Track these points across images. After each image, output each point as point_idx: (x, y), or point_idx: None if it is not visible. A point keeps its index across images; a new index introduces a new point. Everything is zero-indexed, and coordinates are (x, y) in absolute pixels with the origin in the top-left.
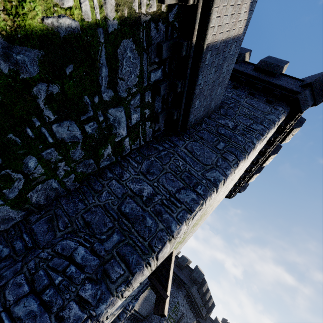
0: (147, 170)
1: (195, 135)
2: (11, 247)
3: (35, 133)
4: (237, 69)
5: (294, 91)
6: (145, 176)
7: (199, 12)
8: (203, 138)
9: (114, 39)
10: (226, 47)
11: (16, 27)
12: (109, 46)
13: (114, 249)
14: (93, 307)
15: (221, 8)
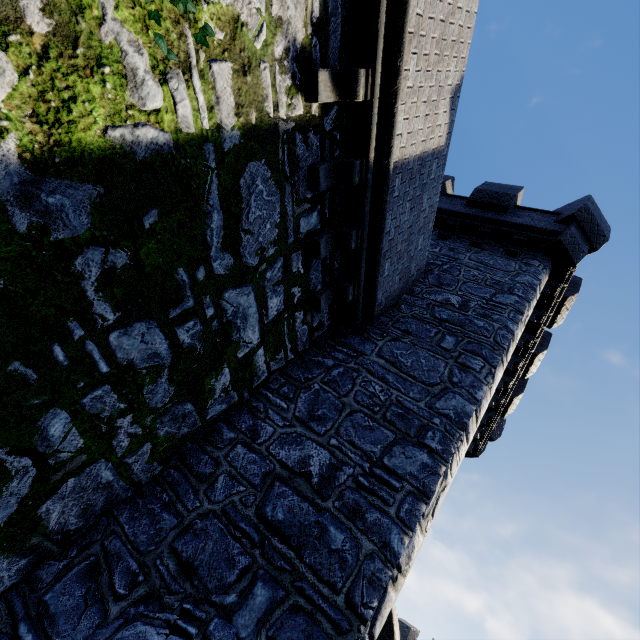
0: (309, 412)
1: (392, 328)
2: None
3: (70, 356)
4: (438, 207)
5: (550, 231)
6: (307, 427)
7: (375, 112)
8: (409, 331)
9: (234, 162)
10: (423, 168)
11: (54, 144)
12: (225, 174)
13: (261, 631)
14: None
15: (408, 106)
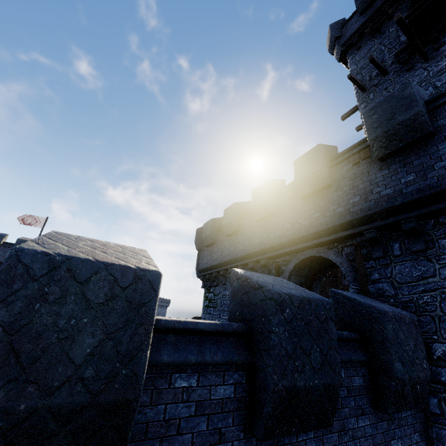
0: None
1: None
2: None
3: None
4: None
5: None
6: None
7: None
8: None
9: None
10: None
11: None
12: None
13: None
14: None
15: None
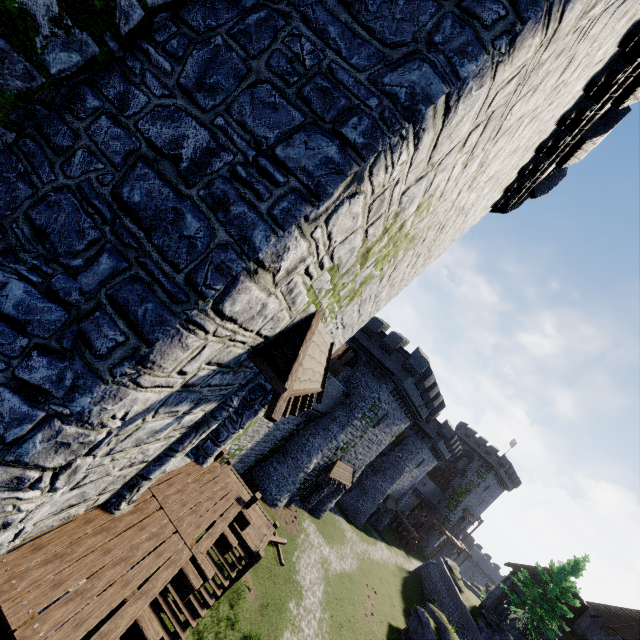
0: (198, 79)
1: None
2: None
3: None
4: None
5: None
6: (190, 100)
7: None
8: None
9: None
10: None
11: None
12: None
13: (102, 290)
14: (60, 399)
15: None
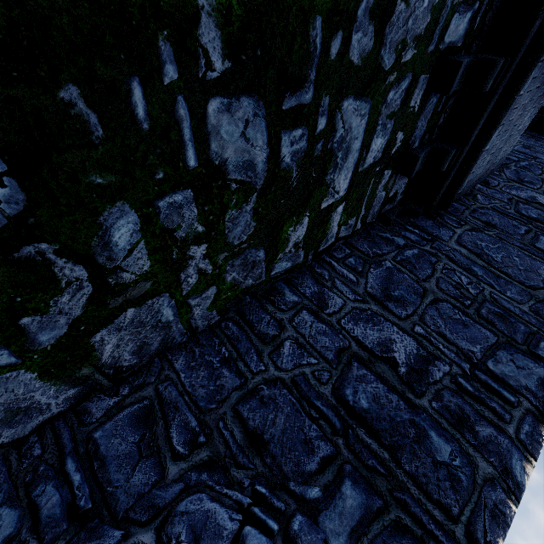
0: (383, 290)
1: (470, 217)
2: (27, 506)
3: (153, 115)
4: None
5: None
6: (383, 307)
7: None
8: (492, 224)
9: None
10: None
11: None
12: None
13: None
14: None
15: None
